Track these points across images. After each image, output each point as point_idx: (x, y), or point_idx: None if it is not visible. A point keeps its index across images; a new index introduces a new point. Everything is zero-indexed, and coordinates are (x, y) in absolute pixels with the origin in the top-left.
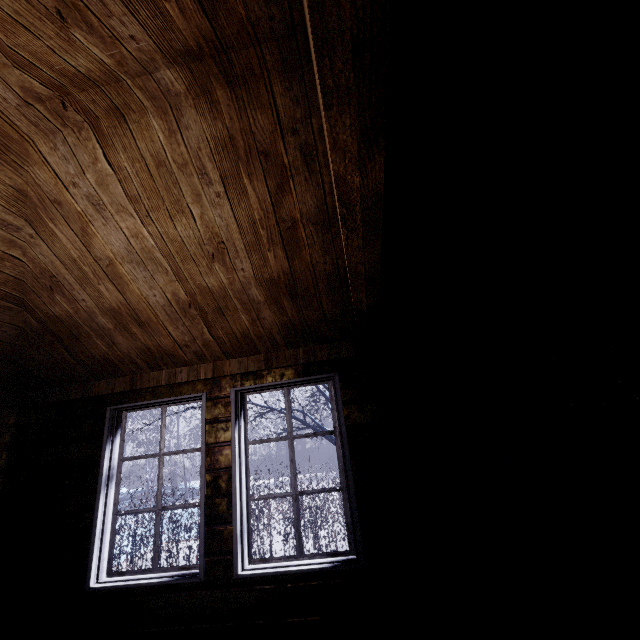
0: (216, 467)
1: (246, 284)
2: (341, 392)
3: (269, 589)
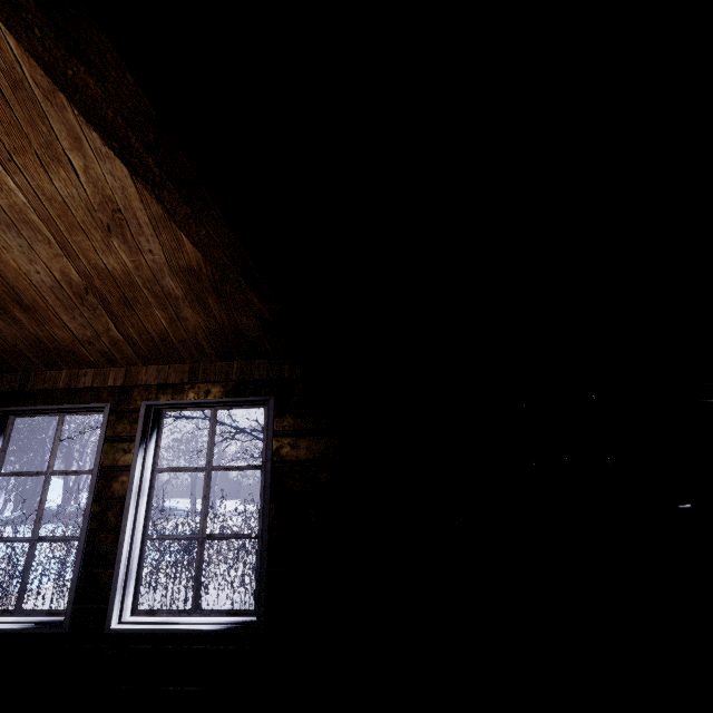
0: (108, 496)
1: (158, 271)
2: (274, 420)
3: (145, 649)
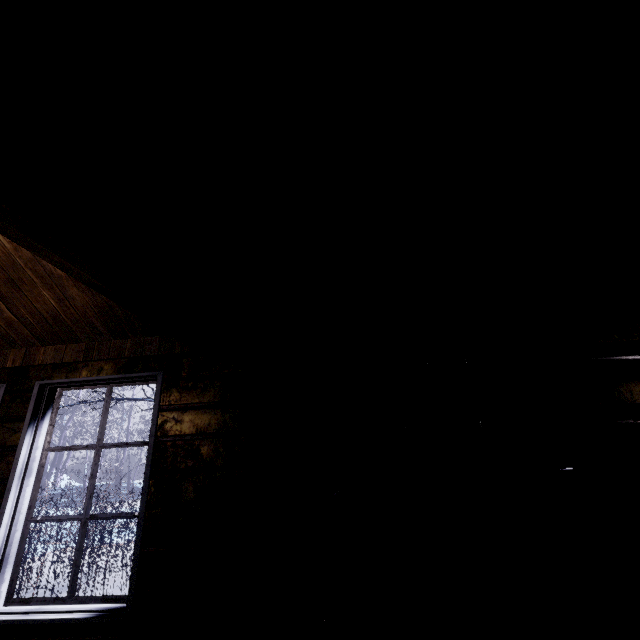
0: None
1: None
2: (161, 395)
3: None
